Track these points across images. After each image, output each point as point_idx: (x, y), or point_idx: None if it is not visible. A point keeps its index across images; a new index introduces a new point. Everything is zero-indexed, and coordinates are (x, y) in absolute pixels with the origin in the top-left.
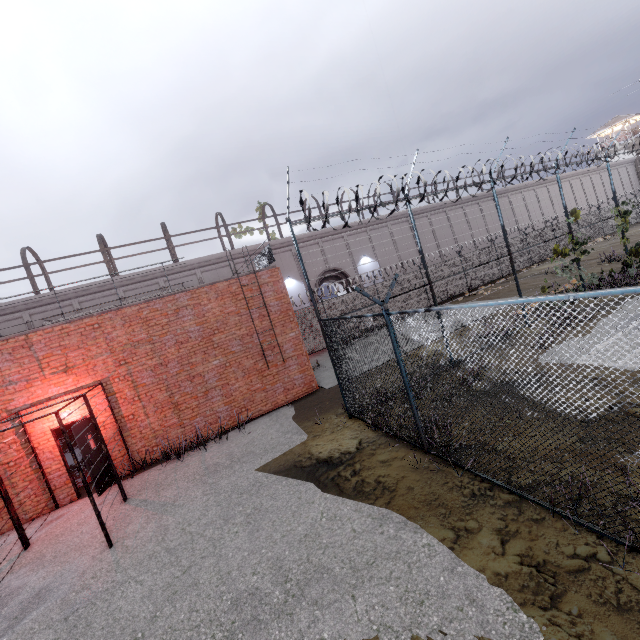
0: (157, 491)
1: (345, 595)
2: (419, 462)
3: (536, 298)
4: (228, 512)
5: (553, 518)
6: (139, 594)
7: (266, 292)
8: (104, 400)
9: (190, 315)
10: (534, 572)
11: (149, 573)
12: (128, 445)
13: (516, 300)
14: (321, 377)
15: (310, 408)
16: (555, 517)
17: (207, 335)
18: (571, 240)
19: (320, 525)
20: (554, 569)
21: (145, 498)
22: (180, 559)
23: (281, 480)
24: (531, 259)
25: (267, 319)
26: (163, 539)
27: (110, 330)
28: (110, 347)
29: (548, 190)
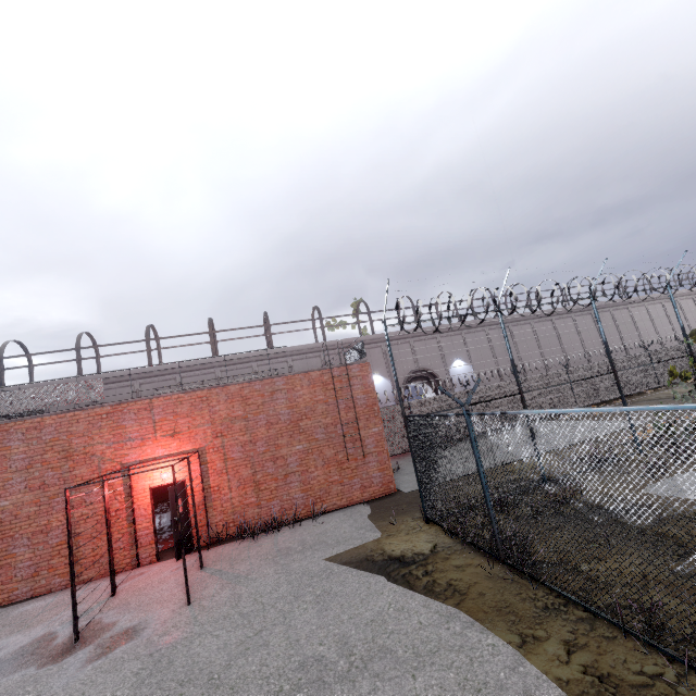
0: (231, 564)
1: (406, 673)
2: (494, 571)
3: (591, 409)
4: (298, 590)
5: (625, 637)
6: (215, 645)
7: (354, 385)
8: (197, 468)
9: (283, 398)
10: (596, 681)
11: (224, 630)
12: (209, 516)
13: (576, 409)
14: (400, 480)
15: (386, 508)
16: (627, 637)
17: (295, 419)
18: (693, 363)
19: (387, 613)
20: (617, 681)
21: (220, 568)
22: (252, 623)
23: (352, 570)
24: (658, 380)
25: (352, 411)
26: (237, 604)
27: (215, 404)
28: (212, 419)
29: (680, 304)
